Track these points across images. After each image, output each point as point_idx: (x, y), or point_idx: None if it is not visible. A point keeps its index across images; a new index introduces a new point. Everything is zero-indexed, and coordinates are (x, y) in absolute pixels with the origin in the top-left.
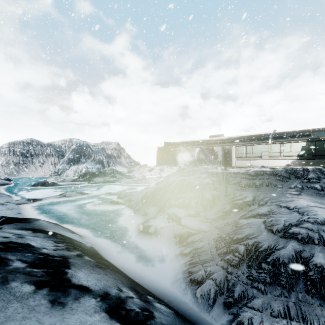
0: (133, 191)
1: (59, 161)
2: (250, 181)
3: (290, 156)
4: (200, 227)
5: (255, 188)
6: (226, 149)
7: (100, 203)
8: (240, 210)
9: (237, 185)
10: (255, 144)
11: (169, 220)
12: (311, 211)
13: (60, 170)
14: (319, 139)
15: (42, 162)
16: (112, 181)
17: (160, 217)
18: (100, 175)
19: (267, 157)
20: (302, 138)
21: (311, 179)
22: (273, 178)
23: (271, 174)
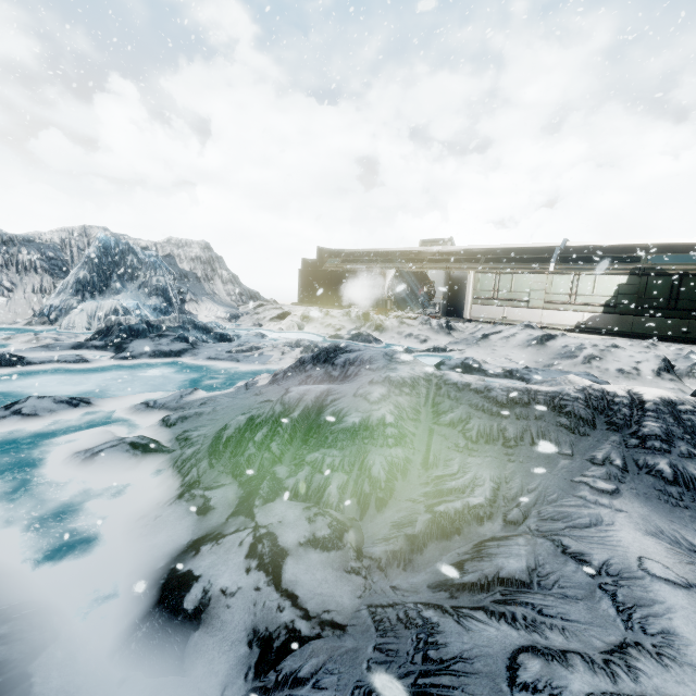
0: (209, 401)
1: (55, 284)
2: (492, 422)
3: (590, 305)
4: (334, 597)
5: (502, 449)
6: (455, 278)
7: (103, 449)
8: (454, 538)
9: (458, 429)
10: (520, 271)
11: (252, 561)
12: (654, 609)
13: (55, 311)
14: (657, 272)
15: (9, 287)
16: (176, 353)
17: (231, 541)
18: (149, 335)
19: (541, 303)
20: (623, 265)
21: (650, 438)
22: (553, 419)
23: (548, 404)
